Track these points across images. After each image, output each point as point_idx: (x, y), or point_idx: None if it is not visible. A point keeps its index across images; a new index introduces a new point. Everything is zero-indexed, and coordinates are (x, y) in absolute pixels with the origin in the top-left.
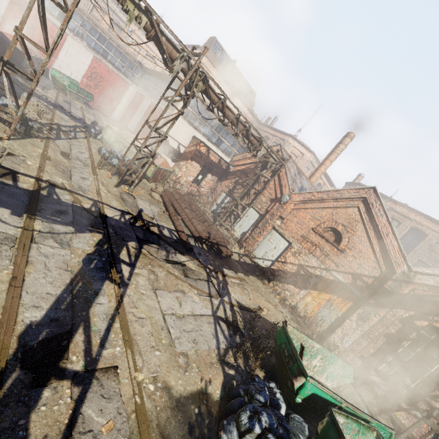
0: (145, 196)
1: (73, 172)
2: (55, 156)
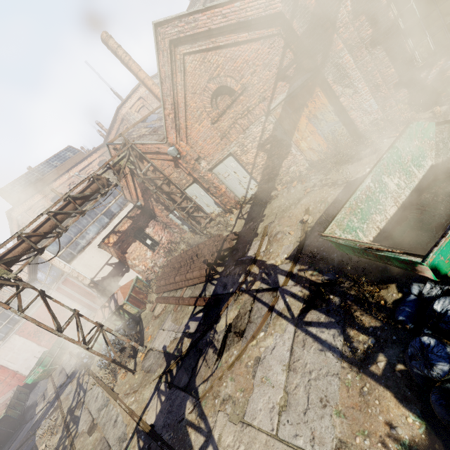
0: (155, 327)
1: (106, 434)
2: (87, 449)
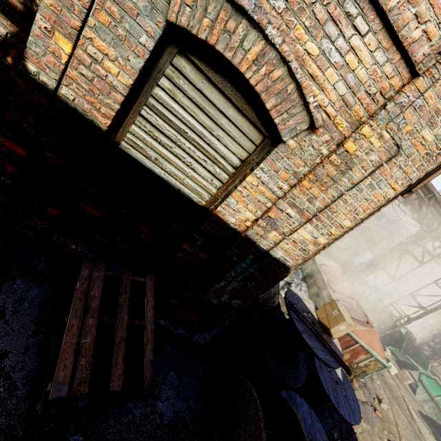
0: None
1: None
2: None
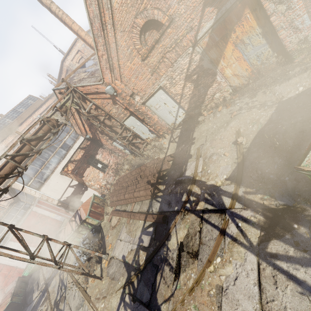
0: (113, 237)
1: None
2: None
